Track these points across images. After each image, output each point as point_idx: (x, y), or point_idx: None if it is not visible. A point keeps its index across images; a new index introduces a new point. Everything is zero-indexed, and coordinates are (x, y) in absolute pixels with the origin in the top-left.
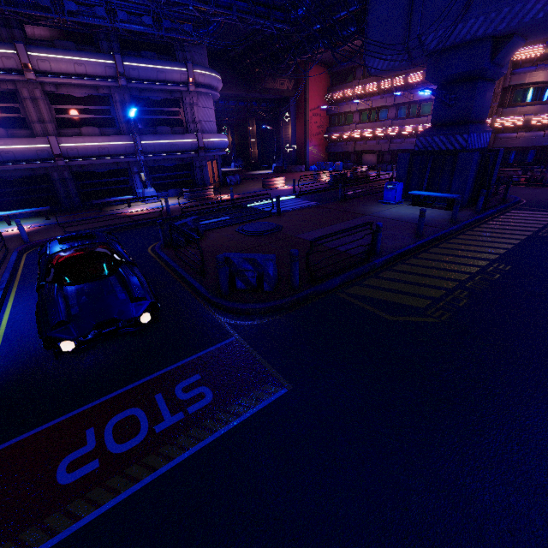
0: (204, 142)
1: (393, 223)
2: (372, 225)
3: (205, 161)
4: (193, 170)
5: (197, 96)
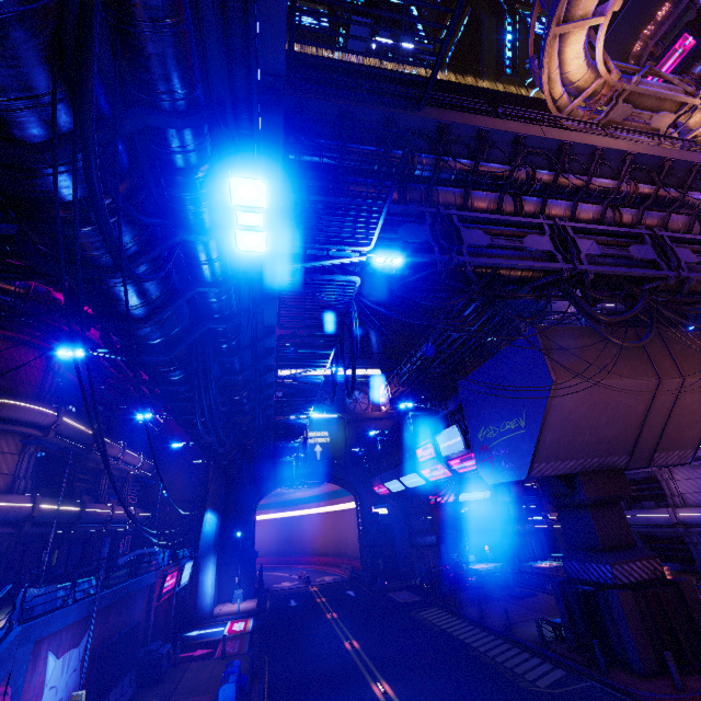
0: (678, 517)
1: (516, 618)
2: (514, 613)
3: (695, 536)
4: (689, 545)
5: (672, 470)
